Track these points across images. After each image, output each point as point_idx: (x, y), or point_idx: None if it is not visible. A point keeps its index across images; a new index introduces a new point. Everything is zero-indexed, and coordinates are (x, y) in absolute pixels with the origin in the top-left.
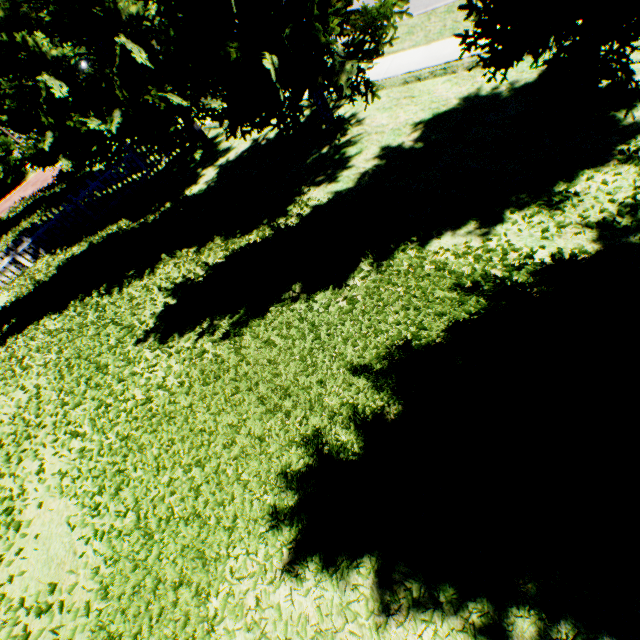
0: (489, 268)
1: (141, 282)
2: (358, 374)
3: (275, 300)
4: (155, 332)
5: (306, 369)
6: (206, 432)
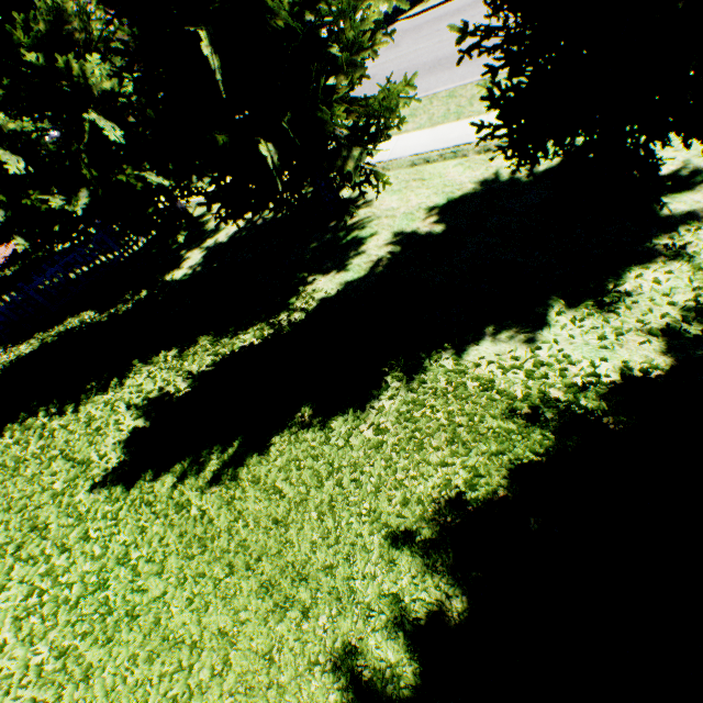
0: (546, 386)
1: (104, 396)
2: (400, 544)
3: (280, 426)
4: (119, 471)
5: (327, 535)
6: (186, 643)
